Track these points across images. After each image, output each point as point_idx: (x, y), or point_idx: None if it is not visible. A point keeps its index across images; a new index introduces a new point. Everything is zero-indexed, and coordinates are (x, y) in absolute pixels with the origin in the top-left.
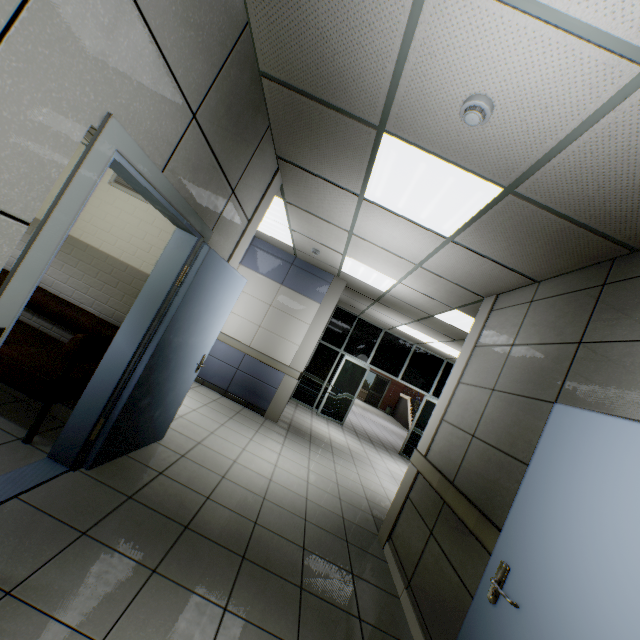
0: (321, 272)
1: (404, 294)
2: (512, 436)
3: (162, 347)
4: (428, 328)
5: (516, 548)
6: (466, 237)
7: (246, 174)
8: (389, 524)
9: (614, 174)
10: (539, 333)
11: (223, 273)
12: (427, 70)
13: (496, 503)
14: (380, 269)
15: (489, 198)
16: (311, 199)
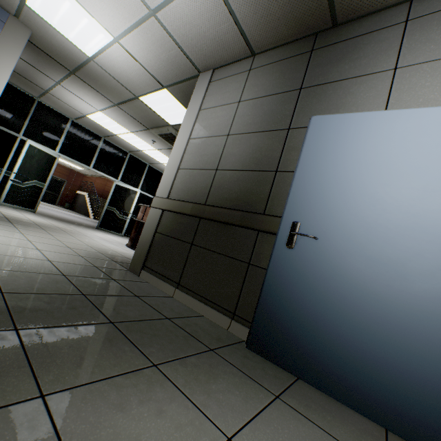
0: None
1: (116, 63)
2: (256, 159)
3: None
4: (126, 115)
5: (302, 210)
6: None
7: None
8: (141, 257)
9: None
10: (264, 89)
11: None
12: None
13: (253, 202)
14: (96, 11)
15: None
16: None
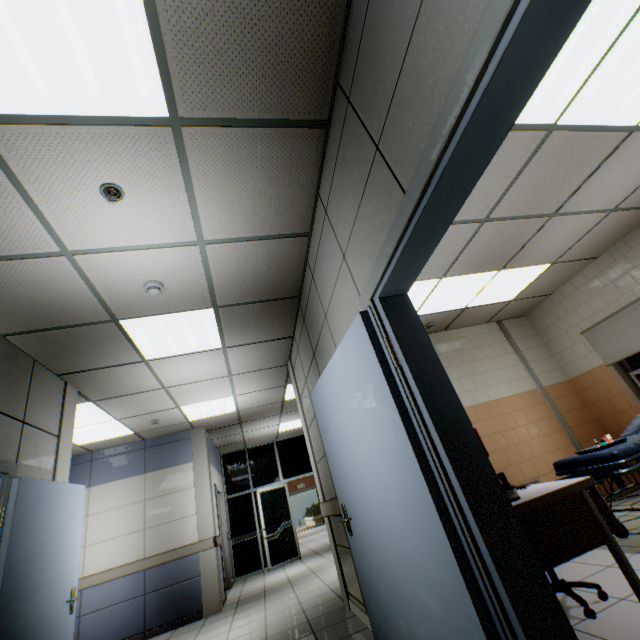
0: (177, 435)
1: (249, 401)
2: None
3: (7, 603)
4: (294, 412)
5: (340, 488)
6: (230, 340)
7: (31, 403)
8: (342, 583)
9: (244, 277)
10: (307, 363)
11: (50, 492)
12: (111, 285)
13: None
14: (213, 397)
15: (213, 316)
16: (112, 386)
